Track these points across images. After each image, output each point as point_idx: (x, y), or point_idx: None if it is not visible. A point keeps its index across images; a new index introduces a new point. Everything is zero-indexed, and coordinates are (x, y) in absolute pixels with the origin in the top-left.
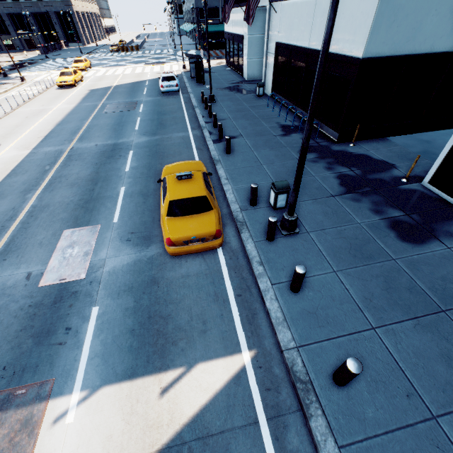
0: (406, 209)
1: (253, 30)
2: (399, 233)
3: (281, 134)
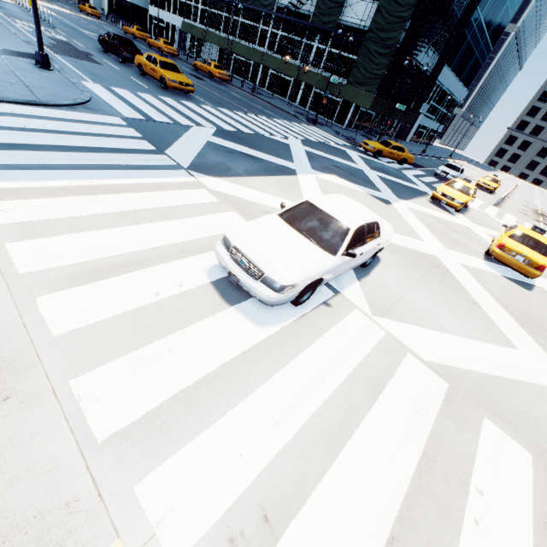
0: None
1: None
2: None
3: None
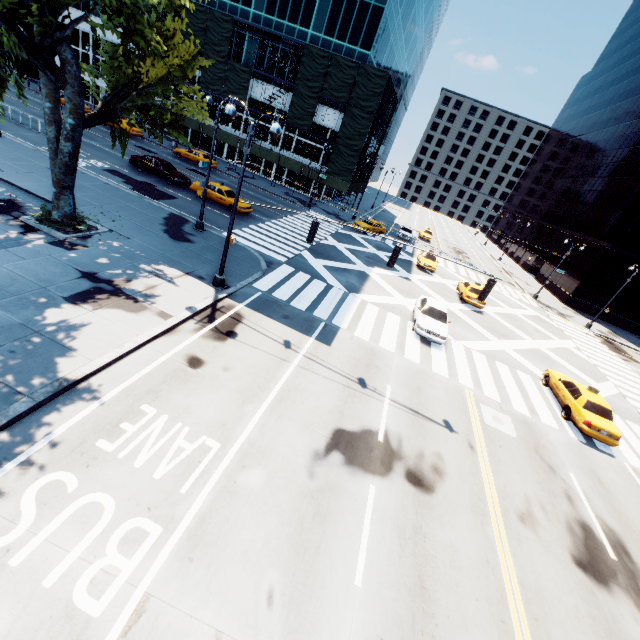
0: None
1: None
2: None
3: None
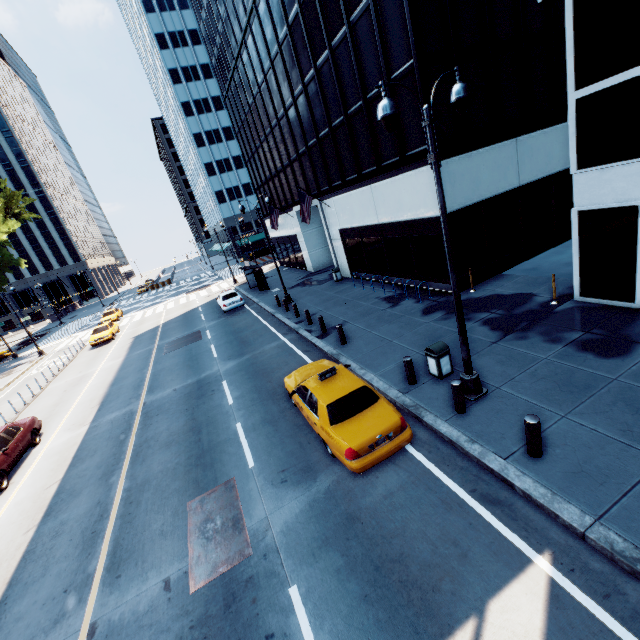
0: (581, 327)
1: (305, 227)
2: (595, 352)
3: (389, 306)
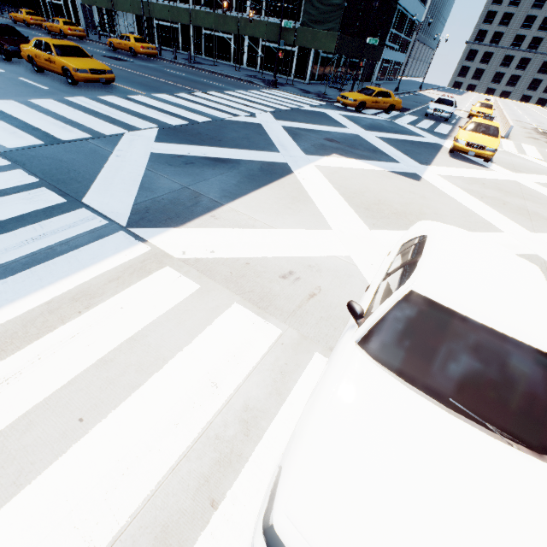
0: None
1: None
2: None
3: None
